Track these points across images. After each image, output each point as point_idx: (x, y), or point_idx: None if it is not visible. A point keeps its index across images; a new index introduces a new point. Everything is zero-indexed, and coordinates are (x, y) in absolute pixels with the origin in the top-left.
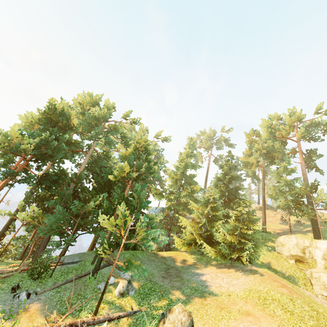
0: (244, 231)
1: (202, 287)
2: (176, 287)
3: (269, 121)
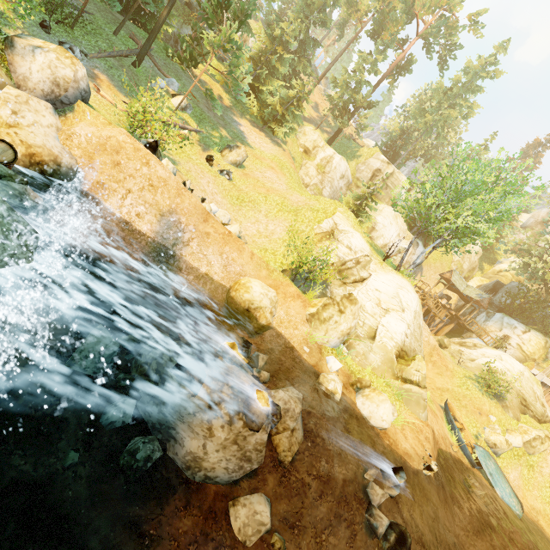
0: (293, 110)
1: (241, 136)
2: (221, 125)
3: None
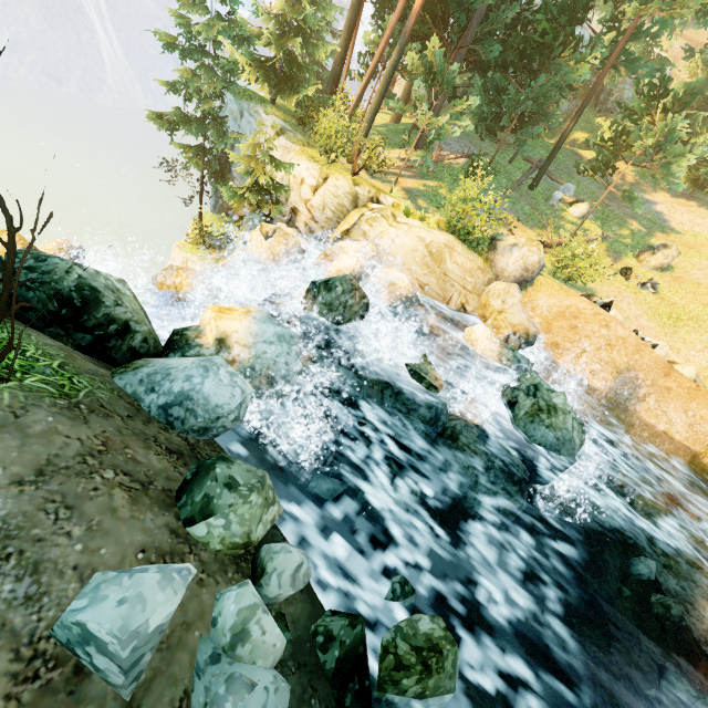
0: None
1: (659, 221)
2: (629, 216)
3: None
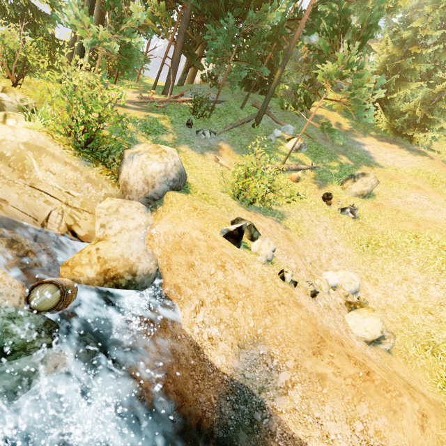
0: (442, 106)
1: (366, 157)
2: (340, 152)
3: None
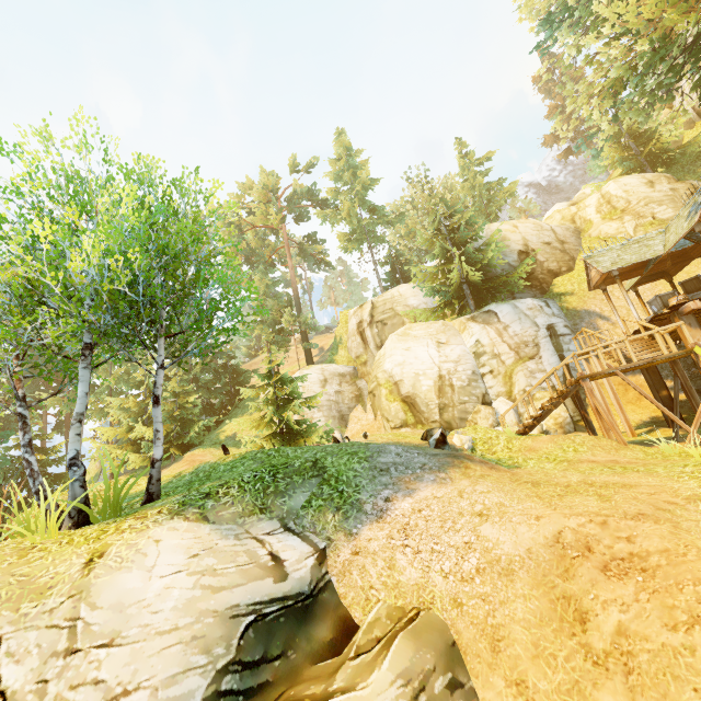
0: (175, 413)
1: None
2: None
3: (240, 196)
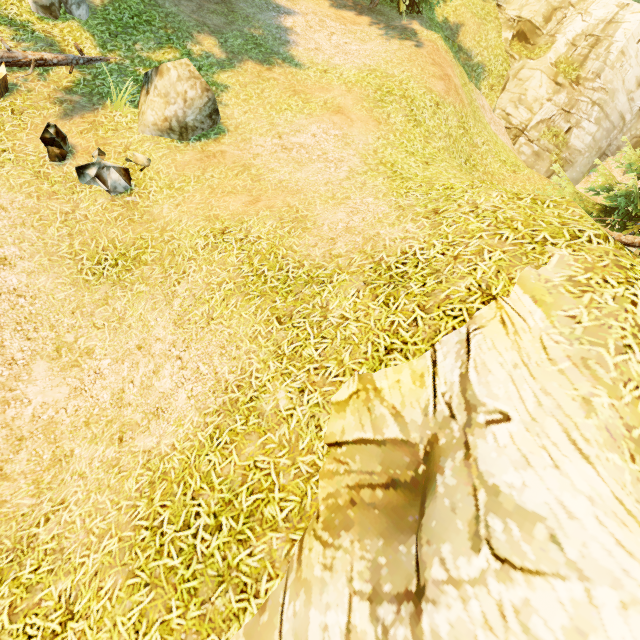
0: None
1: (274, 42)
2: (209, 28)
3: None
